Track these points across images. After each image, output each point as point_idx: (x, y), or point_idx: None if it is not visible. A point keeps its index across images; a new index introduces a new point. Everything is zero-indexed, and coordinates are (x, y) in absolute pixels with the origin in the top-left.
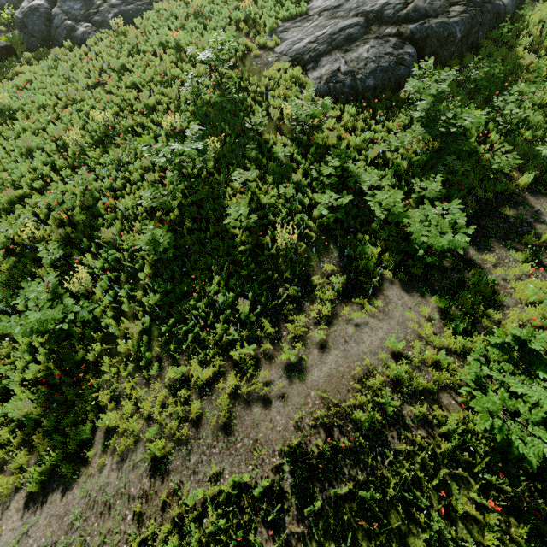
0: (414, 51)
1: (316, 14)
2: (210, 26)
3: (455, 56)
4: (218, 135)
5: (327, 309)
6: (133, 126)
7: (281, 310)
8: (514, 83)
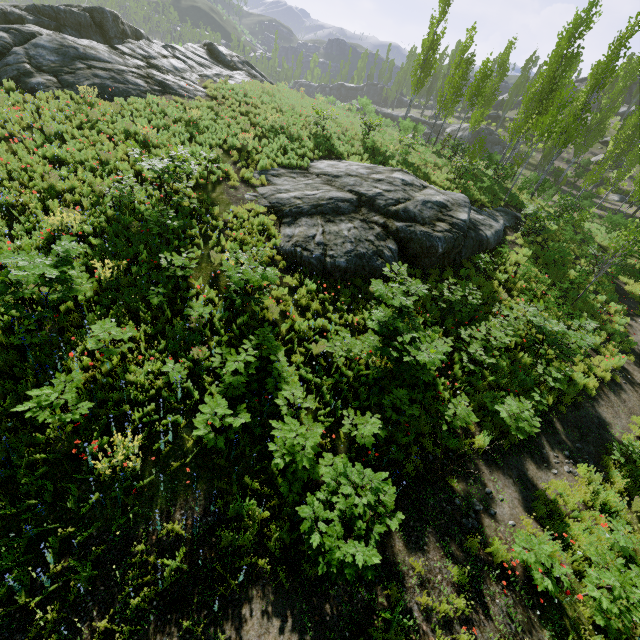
0: (396, 248)
1: (315, 174)
2: (198, 139)
3: (437, 267)
4: (129, 257)
5: (122, 638)
6: (13, 204)
7: (32, 620)
8: (486, 315)
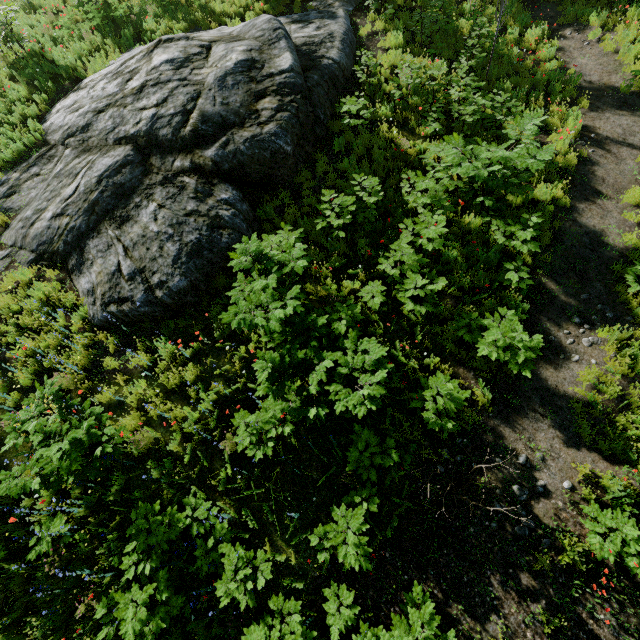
0: (233, 193)
1: (60, 144)
2: None
3: (302, 169)
4: None
5: None
6: None
7: None
8: (399, 194)
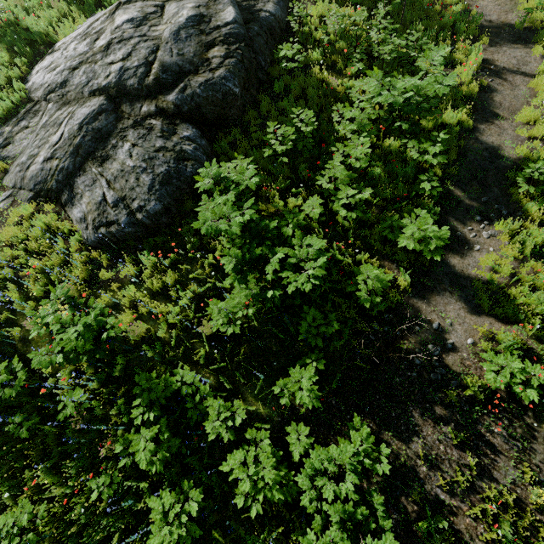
0: (193, 131)
1: (42, 100)
2: None
3: (249, 109)
4: None
5: None
6: None
7: None
8: (331, 125)
